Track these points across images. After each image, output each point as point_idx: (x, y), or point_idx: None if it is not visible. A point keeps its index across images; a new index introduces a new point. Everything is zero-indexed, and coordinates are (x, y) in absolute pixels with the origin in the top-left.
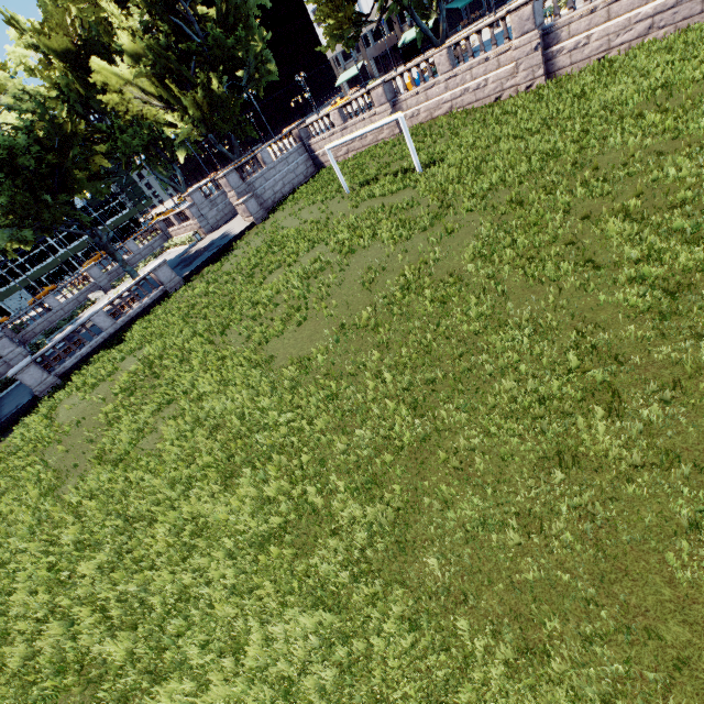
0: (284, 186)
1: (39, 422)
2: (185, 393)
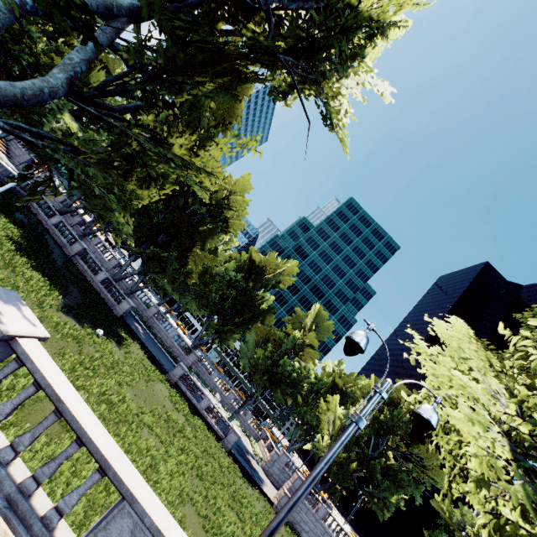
0: (306, 532)
1: (156, 376)
2: (166, 451)
